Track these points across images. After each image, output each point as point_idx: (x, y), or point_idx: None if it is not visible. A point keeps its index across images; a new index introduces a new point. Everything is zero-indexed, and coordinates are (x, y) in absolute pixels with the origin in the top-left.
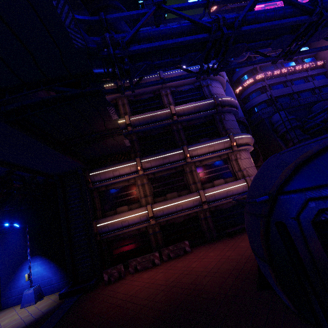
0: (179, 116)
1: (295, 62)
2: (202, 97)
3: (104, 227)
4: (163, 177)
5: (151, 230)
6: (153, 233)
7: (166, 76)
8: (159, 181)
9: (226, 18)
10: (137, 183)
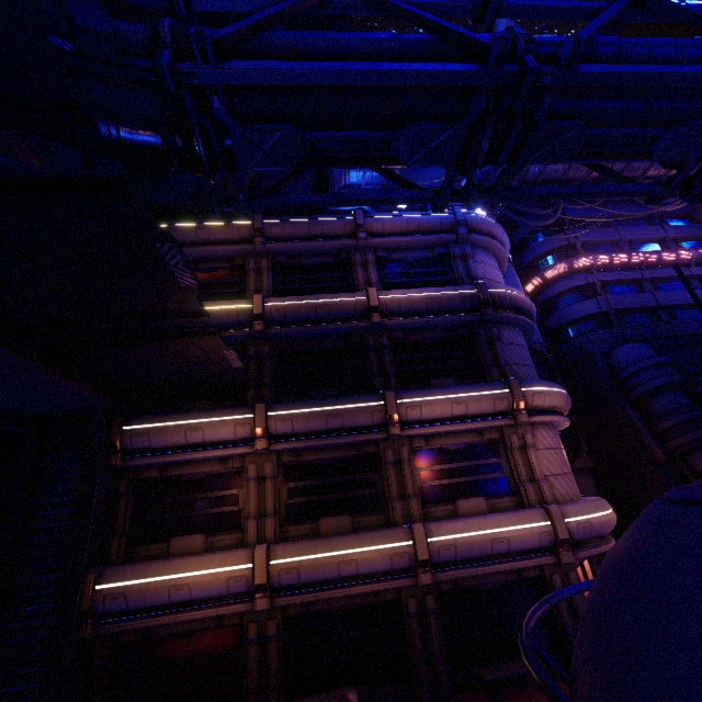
0: (386, 315)
1: (662, 245)
2: (450, 280)
3: (115, 597)
4: (322, 464)
5: (255, 630)
6: (258, 638)
7: (369, 223)
8: (309, 474)
9: (535, 39)
10: (245, 473)
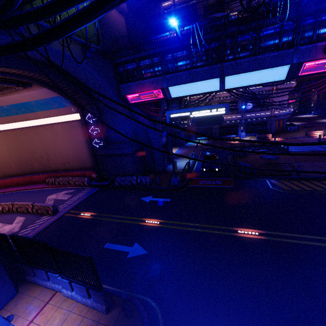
0: None
1: None
2: None
3: None
4: None
5: None
6: None
7: None
8: None
9: None
10: None
